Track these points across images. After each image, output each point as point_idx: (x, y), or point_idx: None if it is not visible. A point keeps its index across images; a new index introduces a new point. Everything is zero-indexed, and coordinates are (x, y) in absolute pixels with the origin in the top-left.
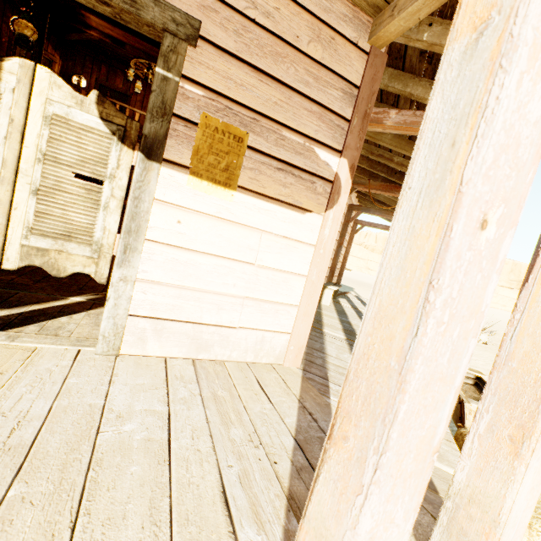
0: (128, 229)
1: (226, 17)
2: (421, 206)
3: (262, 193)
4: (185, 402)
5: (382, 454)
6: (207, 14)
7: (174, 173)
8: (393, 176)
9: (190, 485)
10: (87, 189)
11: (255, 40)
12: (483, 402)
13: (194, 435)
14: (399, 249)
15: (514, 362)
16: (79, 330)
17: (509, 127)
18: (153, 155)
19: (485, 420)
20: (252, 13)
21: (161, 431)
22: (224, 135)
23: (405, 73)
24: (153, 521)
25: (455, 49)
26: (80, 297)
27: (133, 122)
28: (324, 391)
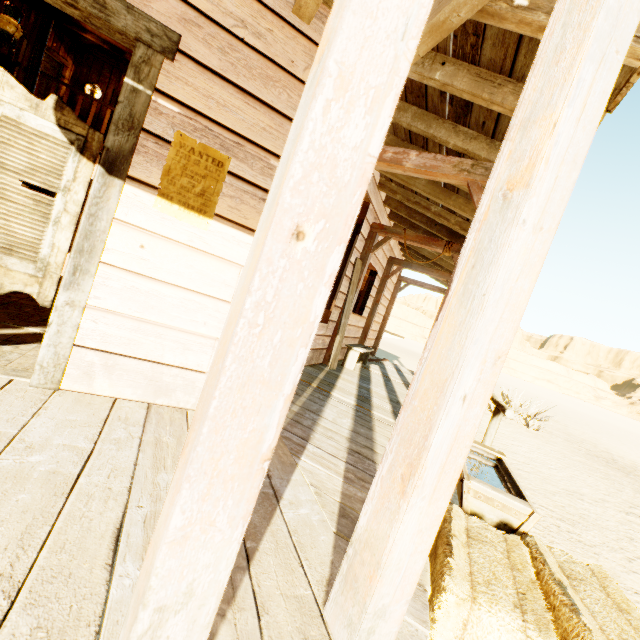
0: (81, 248)
1: (210, 33)
2: (265, 219)
3: (243, 224)
4: (117, 443)
5: (195, 450)
6: (189, 28)
7: (140, 193)
8: (433, 227)
9: (82, 518)
10: (36, 200)
11: (243, 60)
12: (390, 443)
13: (112, 474)
14: (249, 260)
15: (416, 400)
16: (21, 360)
17: (320, 147)
18: (115, 171)
19: (389, 461)
20: (241, 32)
21: (73, 466)
22: (201, 157)
23: (429, 113)
24: (21, 545)
25: (310, 77)
26: (39, 328)
27: (96, 134)
28: (296, 451)
